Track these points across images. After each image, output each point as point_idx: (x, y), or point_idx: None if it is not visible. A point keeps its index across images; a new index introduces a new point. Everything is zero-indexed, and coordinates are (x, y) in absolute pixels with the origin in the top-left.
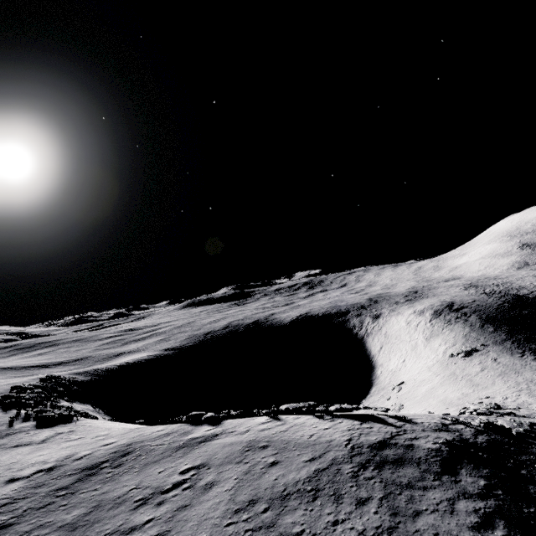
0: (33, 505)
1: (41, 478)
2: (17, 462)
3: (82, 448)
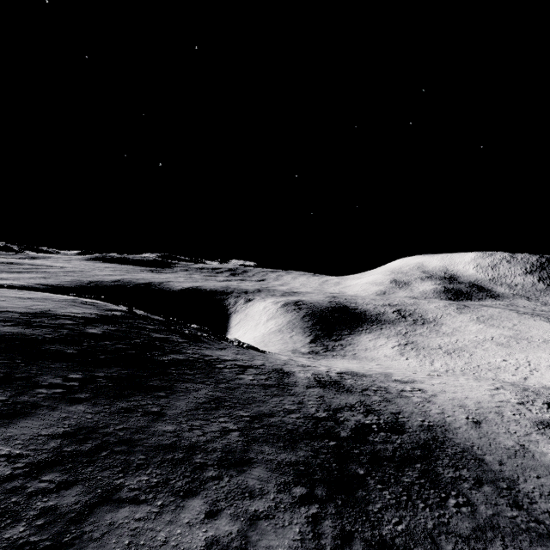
0: None
1: None
2: None
3: None
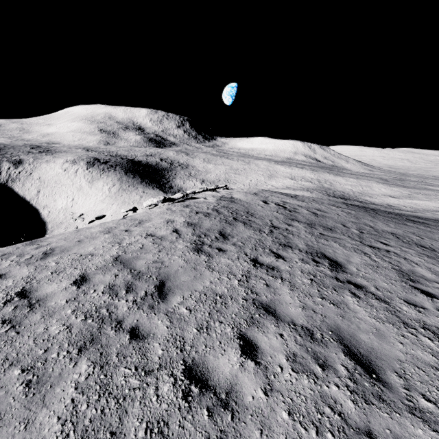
0: (281, 240)
1: (223, 244)
2: (100, 284)
3: (153, 231)
